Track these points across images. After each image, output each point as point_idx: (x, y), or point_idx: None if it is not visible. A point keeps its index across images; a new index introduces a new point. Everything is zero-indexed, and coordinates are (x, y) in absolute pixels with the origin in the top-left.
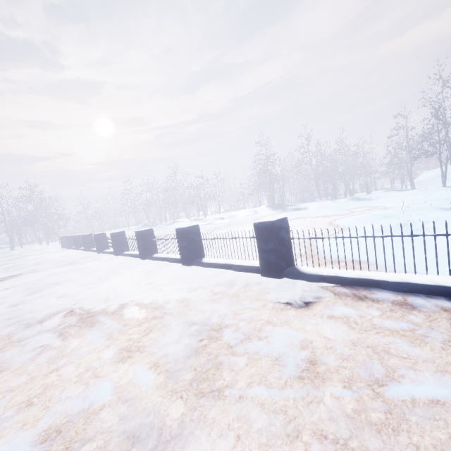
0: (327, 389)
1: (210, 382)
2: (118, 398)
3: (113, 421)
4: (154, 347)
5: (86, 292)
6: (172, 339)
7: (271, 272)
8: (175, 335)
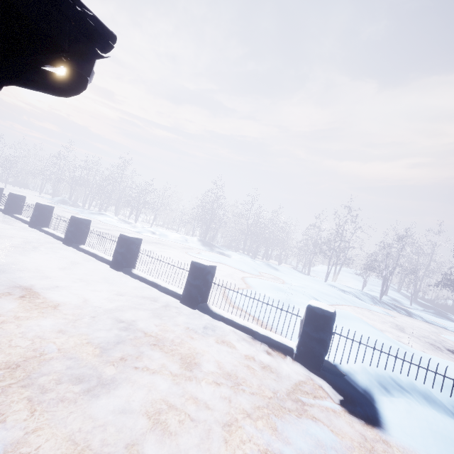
0: (204, 378)
1: (134, 360)
2: (64, 355)
3: (62, 367)
4: (89, 329)
5: (3, 258)
6: (104, 327)
7: (189, 302)
8: (106, 325)
